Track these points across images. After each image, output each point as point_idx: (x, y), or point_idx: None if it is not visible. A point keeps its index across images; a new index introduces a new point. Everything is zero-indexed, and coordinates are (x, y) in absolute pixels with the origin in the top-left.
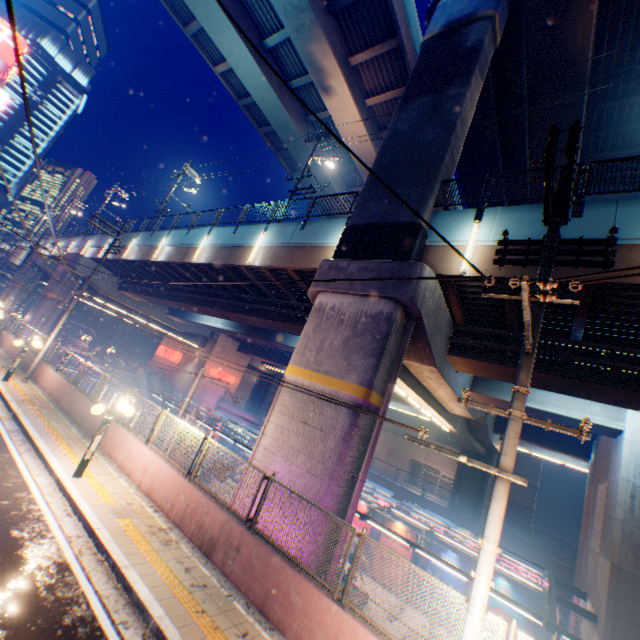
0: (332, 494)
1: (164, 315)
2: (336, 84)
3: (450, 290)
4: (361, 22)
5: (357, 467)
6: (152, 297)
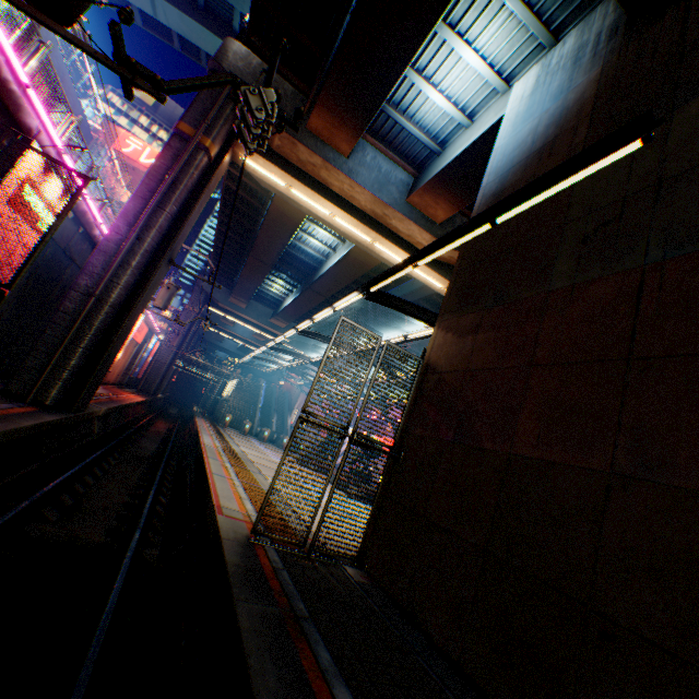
0: (143, 183)
1: (269, 321)
2: None
3: (267, 57)
4: None
5: (177, 180)
6: (238, 286)
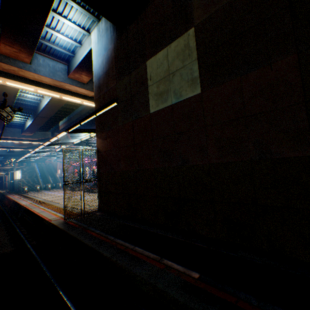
0: None
1: (21, 135)
2: None
3: None
4: None
5: None
6: None
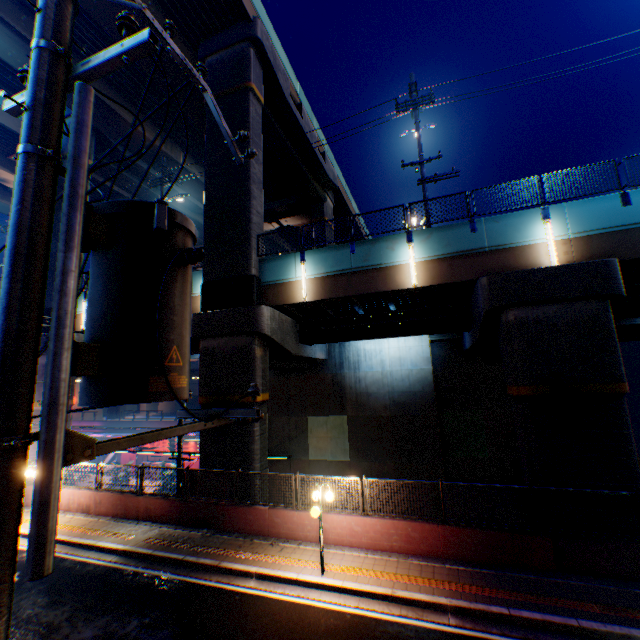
0: None
1: None
2: (9, 177)
3: None
4: (0, 138)
5: None
6: None
